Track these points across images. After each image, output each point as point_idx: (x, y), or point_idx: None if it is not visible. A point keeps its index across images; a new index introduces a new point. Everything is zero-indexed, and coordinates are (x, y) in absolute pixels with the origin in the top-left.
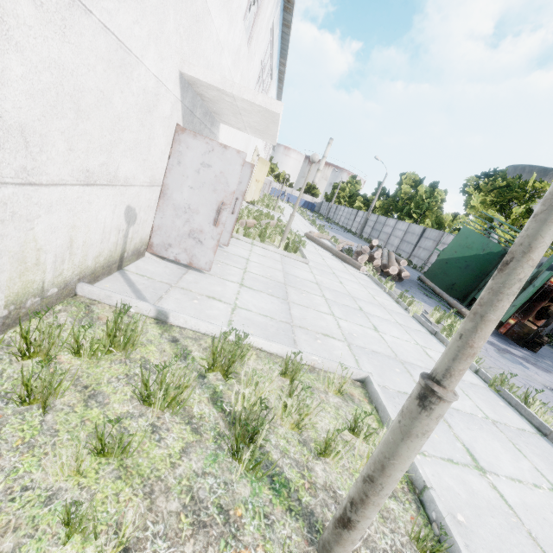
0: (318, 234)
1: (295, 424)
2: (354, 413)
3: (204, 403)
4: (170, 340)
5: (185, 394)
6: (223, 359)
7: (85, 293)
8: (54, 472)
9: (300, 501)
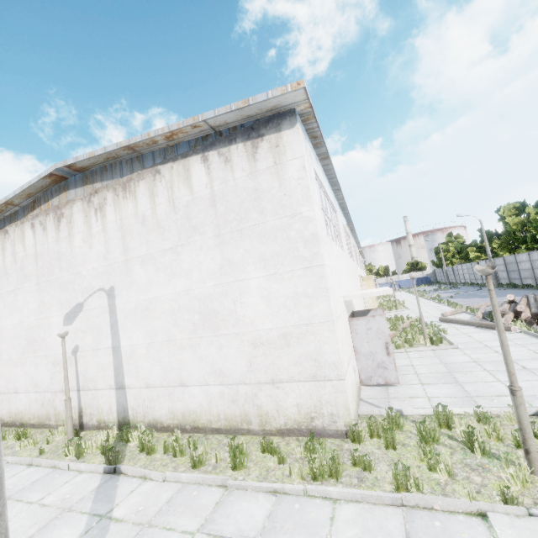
0: (451, 312)
1: (496, 438)
2: (535, 430)
3: (447, 440)
4: (411, 421)
5: (437, 434)
6: (442, 420)
7: (361, 413)
8: (414, 462)
9: (514, 462)
